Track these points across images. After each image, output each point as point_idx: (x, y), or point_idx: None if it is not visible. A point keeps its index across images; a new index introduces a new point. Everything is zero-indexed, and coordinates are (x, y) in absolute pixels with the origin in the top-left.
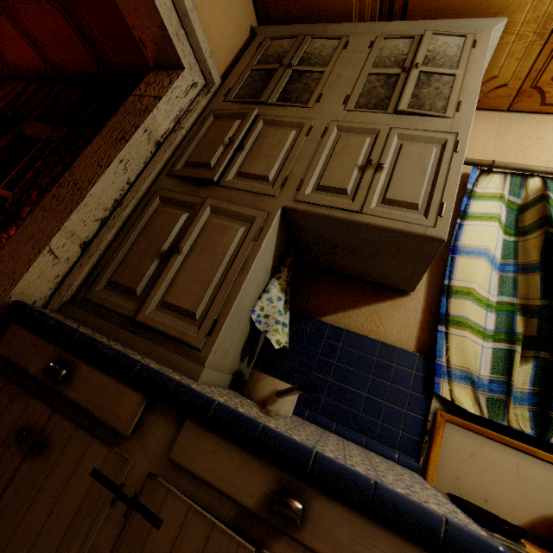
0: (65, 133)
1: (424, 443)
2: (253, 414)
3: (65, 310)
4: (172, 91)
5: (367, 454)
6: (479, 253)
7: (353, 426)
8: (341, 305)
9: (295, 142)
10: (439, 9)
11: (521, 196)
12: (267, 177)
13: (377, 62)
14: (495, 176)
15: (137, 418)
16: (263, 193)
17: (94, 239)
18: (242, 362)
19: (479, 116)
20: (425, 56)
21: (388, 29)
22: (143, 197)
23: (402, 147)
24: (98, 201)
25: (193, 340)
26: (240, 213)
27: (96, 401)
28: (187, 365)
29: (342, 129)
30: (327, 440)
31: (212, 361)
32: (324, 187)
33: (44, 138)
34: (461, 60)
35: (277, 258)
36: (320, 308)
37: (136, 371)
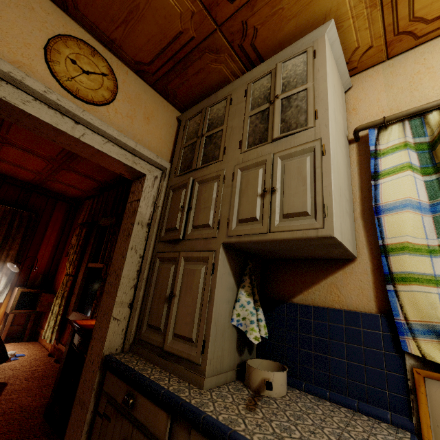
0: (115, 221)
1: (411, 402)
2: (232, 417)
3: (132, 349)
4: (144, 191)
5: (350, 423)
6: (401, 206)
7: (344, 391)
8: (304, 284)
9: (218, 191)
10: (281, 41)
11: (427, 134)
12: (208, 224)
13: (253, 104)
14: (393, 127)
15: (168, 430)
16: (208, 237)
17: (134, 299)
18: (242, 355)
19: (363, 77)
20: (282, 84)
21: (253, 75)
22: (151, 260)
23: (284, 167)
24: (128, 277)
25: (194, 358)
26: (199, 257)
27: (148, 419)
28: (195, 378)
29: (243, 169)
30: (303, 421)
31: (211, 370)
32: (242, 220)
33: (109, 225)
34: (308, 73)
35: (238, 273)
36: (289, 291)
37: (161, 397)
